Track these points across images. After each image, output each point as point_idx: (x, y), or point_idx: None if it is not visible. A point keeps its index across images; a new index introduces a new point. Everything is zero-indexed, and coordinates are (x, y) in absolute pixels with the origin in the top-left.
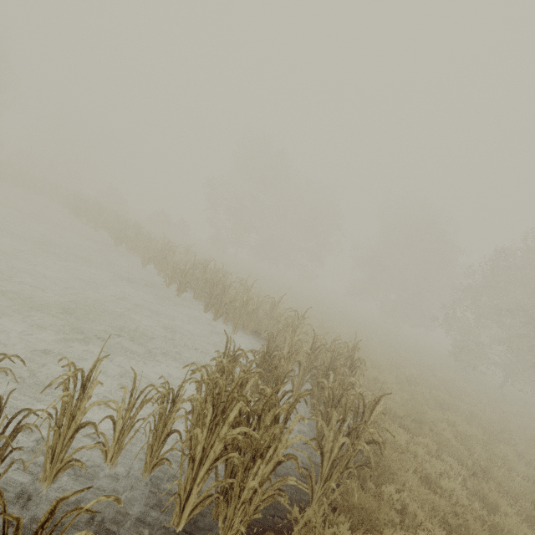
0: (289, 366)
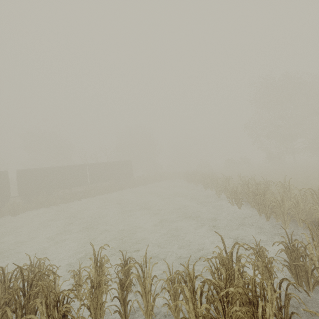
0: (317, 254)
